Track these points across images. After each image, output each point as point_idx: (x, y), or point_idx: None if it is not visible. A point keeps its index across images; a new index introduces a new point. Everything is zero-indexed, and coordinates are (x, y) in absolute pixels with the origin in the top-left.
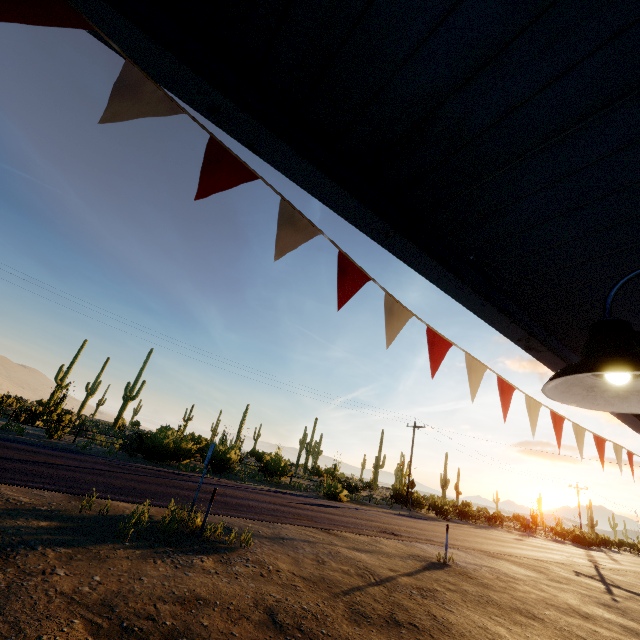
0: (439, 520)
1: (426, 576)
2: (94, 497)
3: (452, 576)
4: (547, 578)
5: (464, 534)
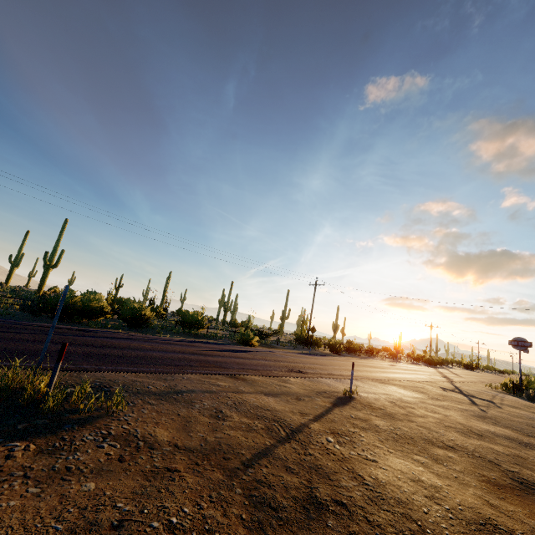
0: (333, 355)
1: (337, 415)
2: None
3: (360, 410)
4: (429, 397)
5: (355, 365)
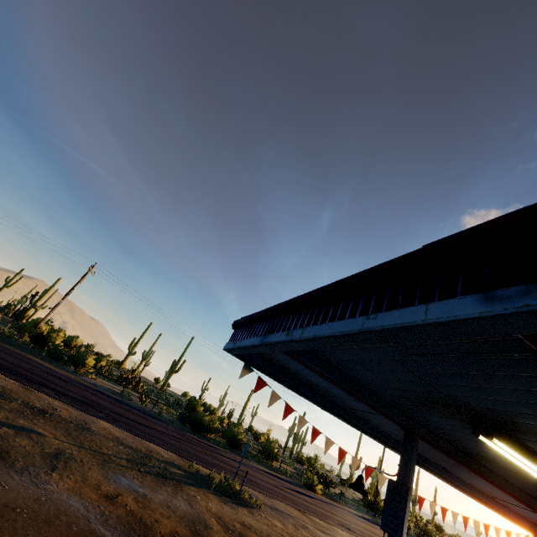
0: None
1: None
2: (194, 462)
3: None
4: None
5: None
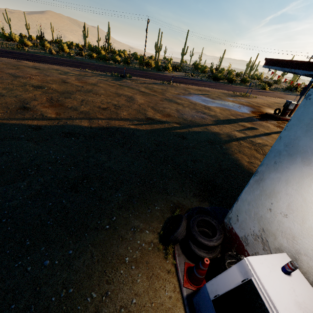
0: None
1: None
2: (235, 92)
3: None
4: None
5: None
